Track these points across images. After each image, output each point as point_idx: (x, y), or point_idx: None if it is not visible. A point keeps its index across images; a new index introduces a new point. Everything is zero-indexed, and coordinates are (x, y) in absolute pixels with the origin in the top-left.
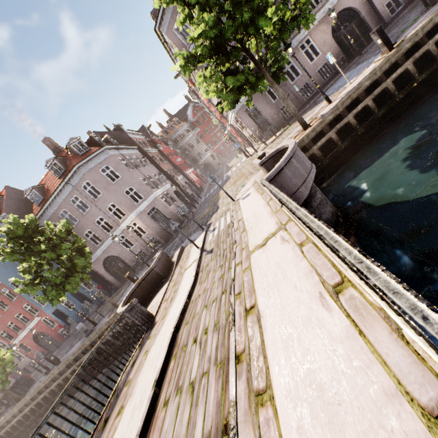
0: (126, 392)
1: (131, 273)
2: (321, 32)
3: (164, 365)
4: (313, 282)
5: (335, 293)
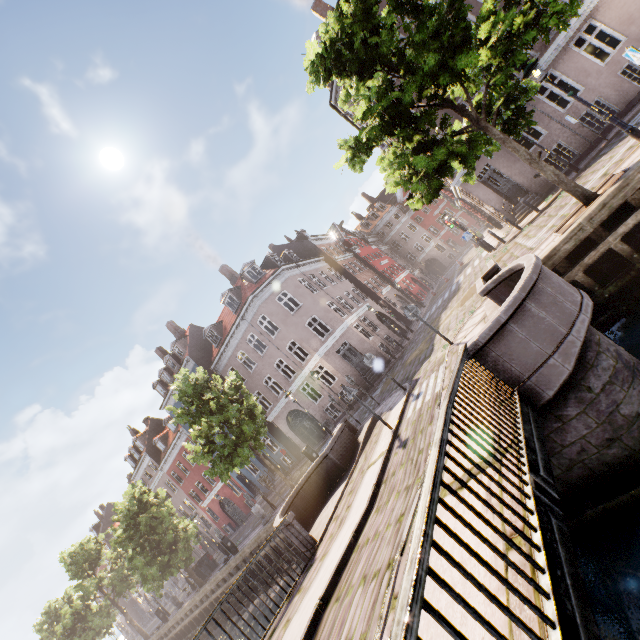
0: None
1: (308, 447)
2: (620, 1)
3: None
4: None
5: None
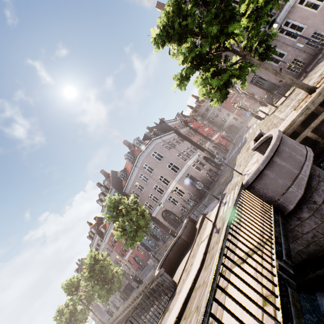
0: None
1: (172, 231)
2: None
3: None
4: None
5: None
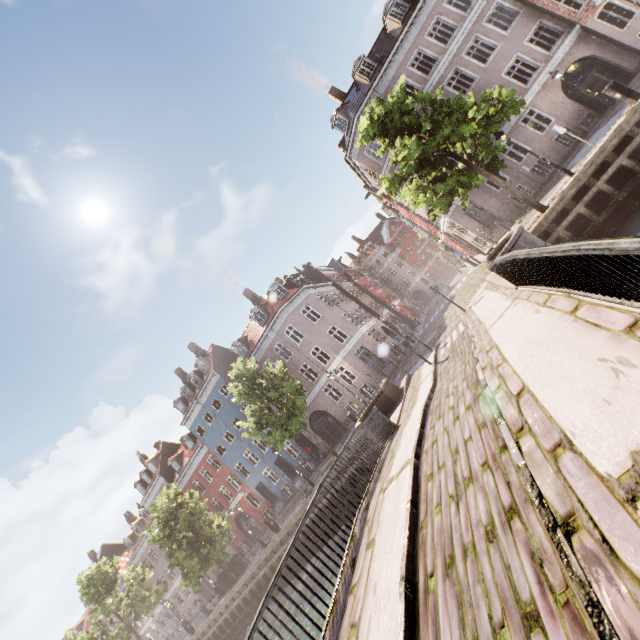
0: (391, 453)
1: (352, 412)
2: (548, 97)
3: (423, 420)
4: (533, 308)
5: (544, 304)
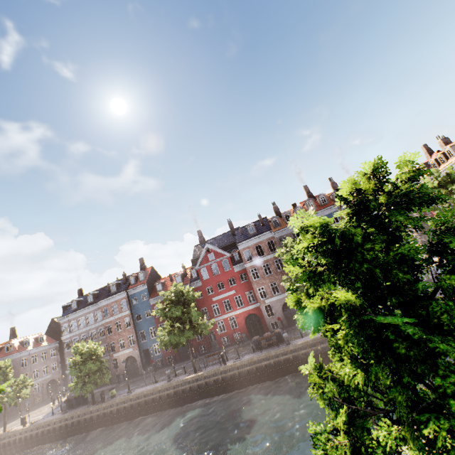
0: None
1: None
2: None
3: None
4: None
5: None
